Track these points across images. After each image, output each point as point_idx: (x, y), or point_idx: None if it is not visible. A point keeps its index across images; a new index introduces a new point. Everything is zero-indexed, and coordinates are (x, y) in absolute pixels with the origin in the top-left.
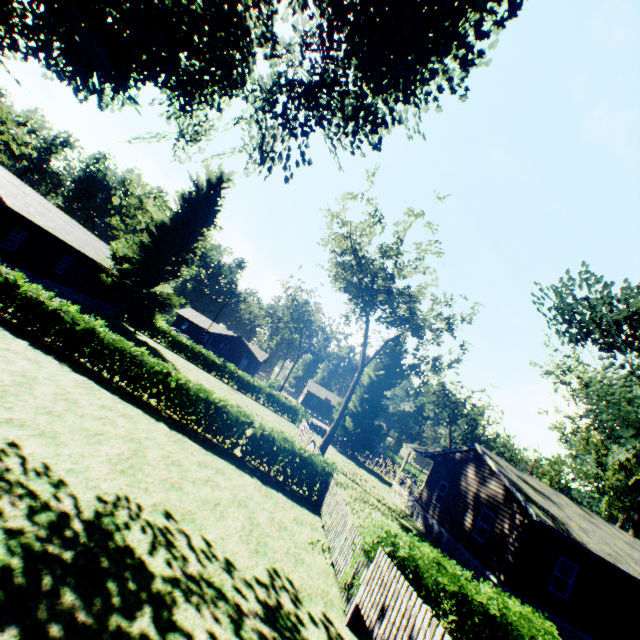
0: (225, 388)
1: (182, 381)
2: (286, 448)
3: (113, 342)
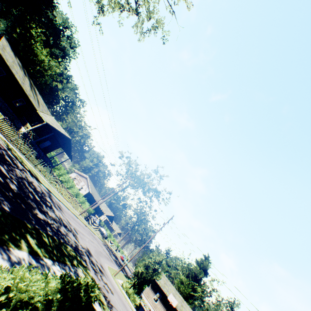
0: None
1: None
2: None
3: None
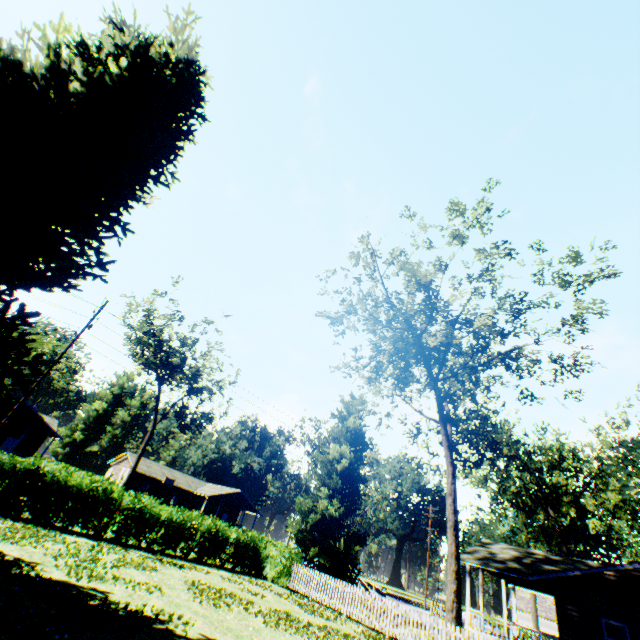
0: (176, 575)
1: None
2: None
3: None
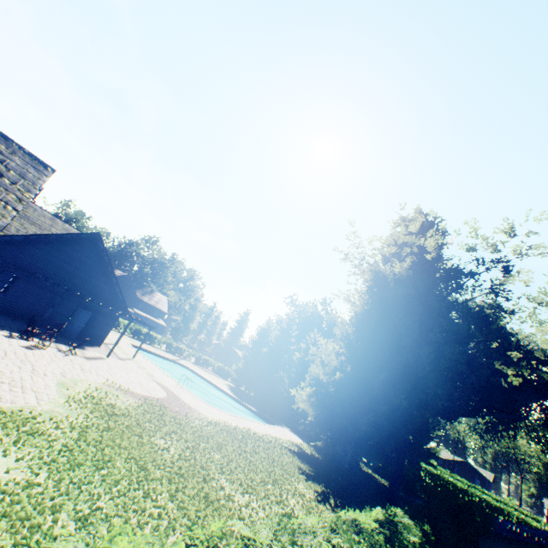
0: None
1: (483, 496)
2: (531, 523)
3: (456, 482)
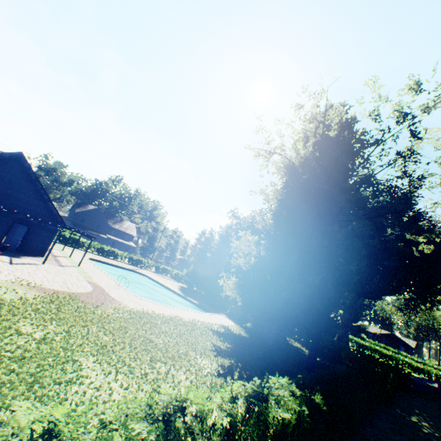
0: None
1: (405, 359)
2: None
3: (382, 350)
